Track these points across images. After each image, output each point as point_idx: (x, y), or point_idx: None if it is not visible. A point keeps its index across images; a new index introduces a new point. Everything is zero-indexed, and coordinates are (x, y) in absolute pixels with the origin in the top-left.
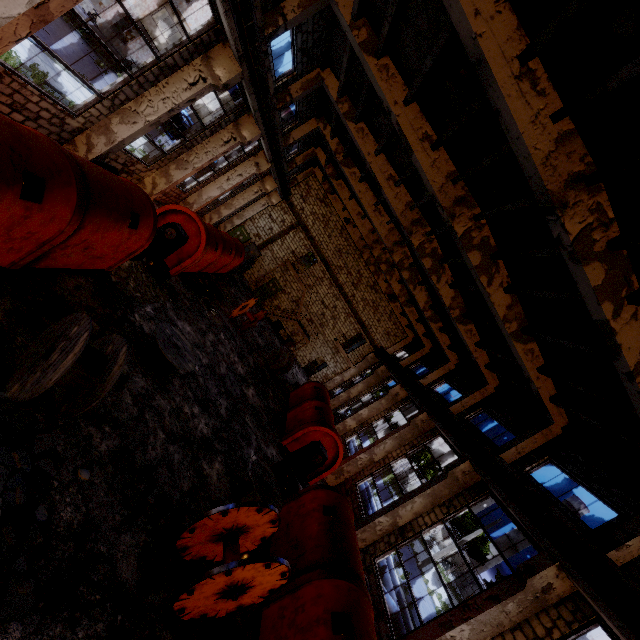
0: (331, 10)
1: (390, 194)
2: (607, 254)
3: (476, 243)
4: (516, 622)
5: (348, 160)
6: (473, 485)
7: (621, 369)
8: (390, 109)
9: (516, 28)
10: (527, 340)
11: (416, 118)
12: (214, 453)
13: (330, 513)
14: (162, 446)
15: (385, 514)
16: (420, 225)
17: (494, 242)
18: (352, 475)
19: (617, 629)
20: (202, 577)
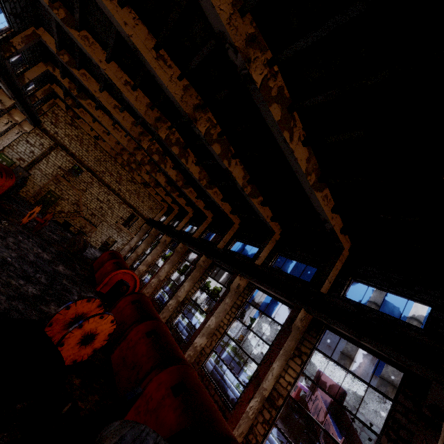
0: None
1: (119, 117)
2: (219, 139)
3: (174, 142)
4: (231, 305)
5: (82, 94)
6: (209, 265)
7: (239, 187)
8: (98, 65)
9: (148, 33)
10: (213, 187)
11: (117, 71)
12: (47, 302)
13: (136, 302)
14: (6, 303)
15: (171, 299)
16: (144, 135)
17: (183, 140)
18: (151, 294)
19: (256, 283)
20: (66, 334)
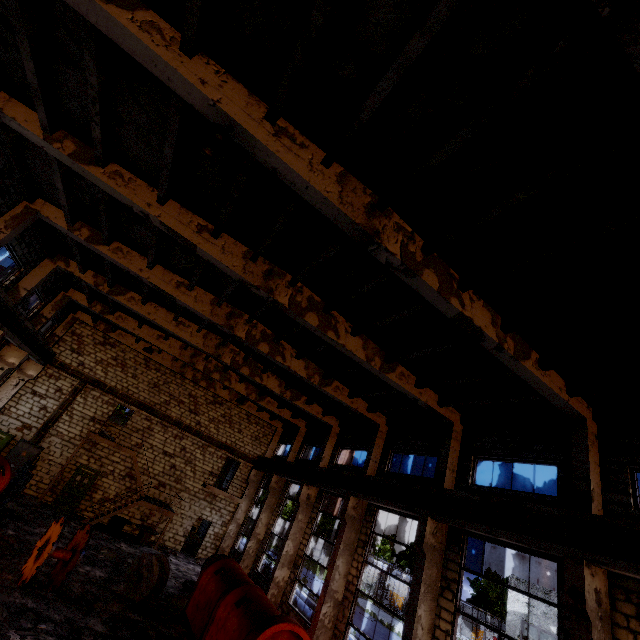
0: (9, 132)
1: (188, 300)
2: (427, 260)
3: (305, 305)
4: None
5: (117, 288)
6: (447, 538)
7: (489, 346)
8: (146, 212)
9: (248, 95)
10: (394, 367)
11: (181, 214)
12: None
13: None
14: None
15: None
16: (236, 316)
17: (319, 298)
18: None
19: None
20: None
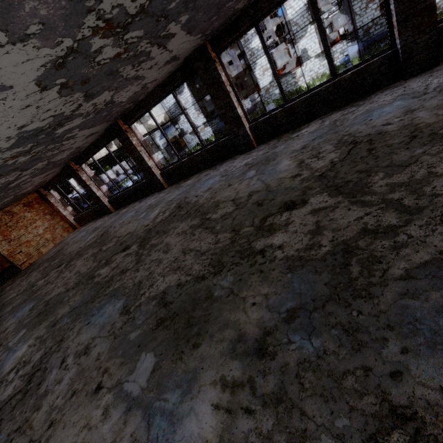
0: None
1: None
2: None
3: None
4: None
5: None
6: None
7: None
8: None
9: None
10: None
11: None
12: None
13: None
14: None
15: None
16: None
17: None
18: None
19: None
20: None
